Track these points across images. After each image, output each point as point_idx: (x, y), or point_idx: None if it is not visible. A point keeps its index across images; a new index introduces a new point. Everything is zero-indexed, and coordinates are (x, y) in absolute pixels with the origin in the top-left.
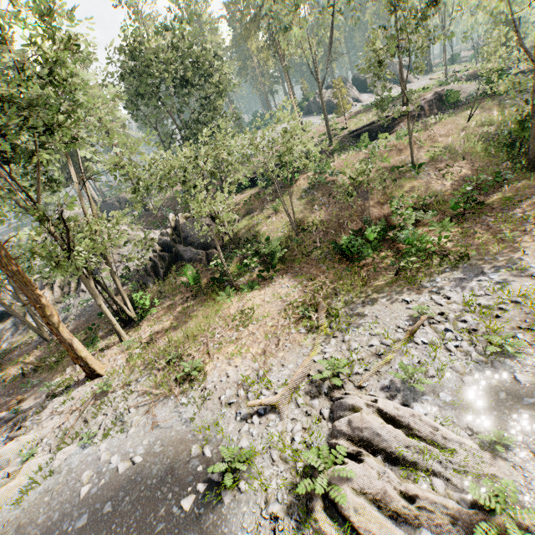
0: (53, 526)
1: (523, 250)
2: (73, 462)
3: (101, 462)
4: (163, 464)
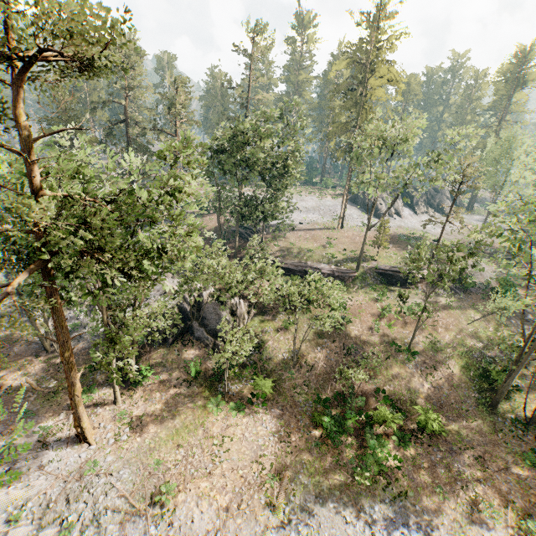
0: None
1: (444, 516)
2: None
3: None
4: None
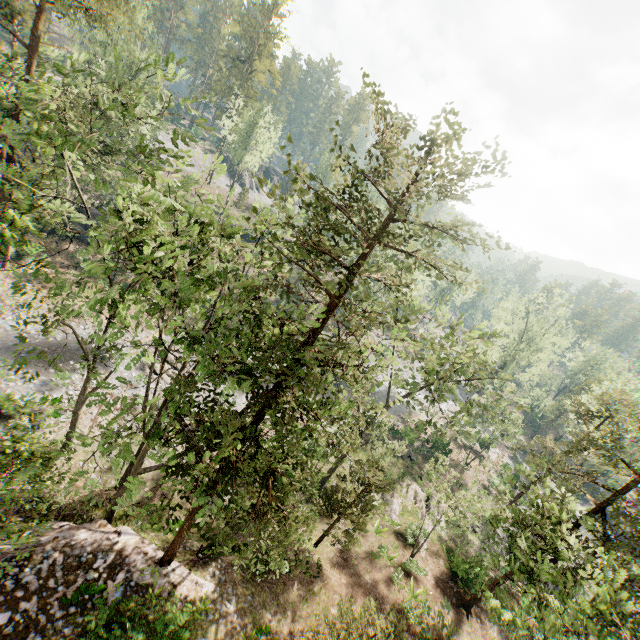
0: (13, 347)
1: None
2: (7, 327)
3: (32, 333)
4: (77, 345)
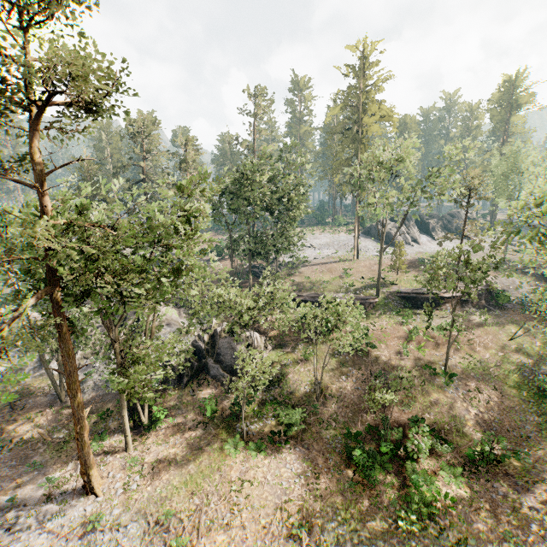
0: None
1: None
2: None
3: None
4: None
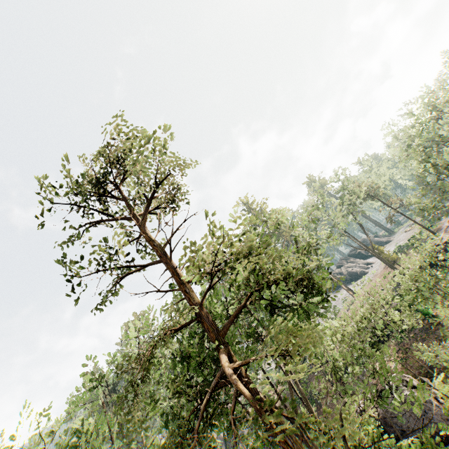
0: None
1: None
2: None
3: None
4: None
